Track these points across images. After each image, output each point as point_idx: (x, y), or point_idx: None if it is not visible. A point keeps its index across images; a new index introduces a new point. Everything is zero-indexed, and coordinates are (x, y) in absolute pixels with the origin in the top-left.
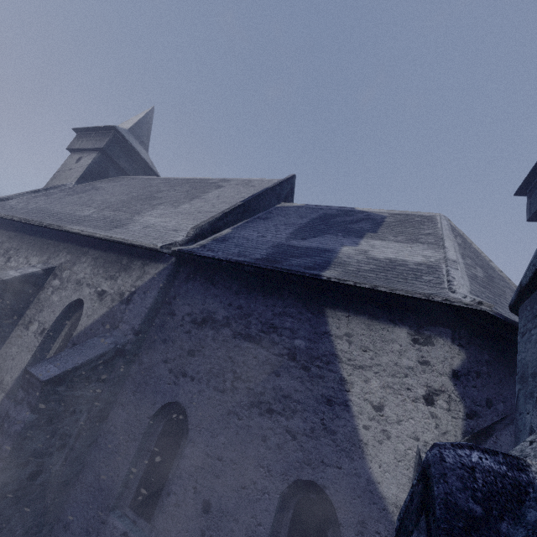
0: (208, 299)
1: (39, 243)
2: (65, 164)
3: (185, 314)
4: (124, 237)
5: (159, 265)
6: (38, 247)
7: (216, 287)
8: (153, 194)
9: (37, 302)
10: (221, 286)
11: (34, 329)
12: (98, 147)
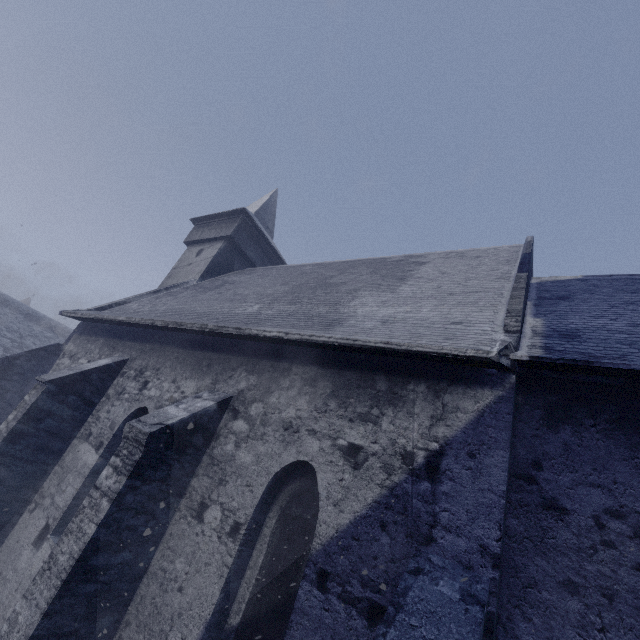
0: None
1: (193, 358)
2: (182, 259)
3: (601, 511)
4: (380, 338)
5: (478, 392)
6: (191, 365)
7: None
8: (324, 280)
9: (209, 463)
10: None
11: (215, 521)
12: (225, 234)
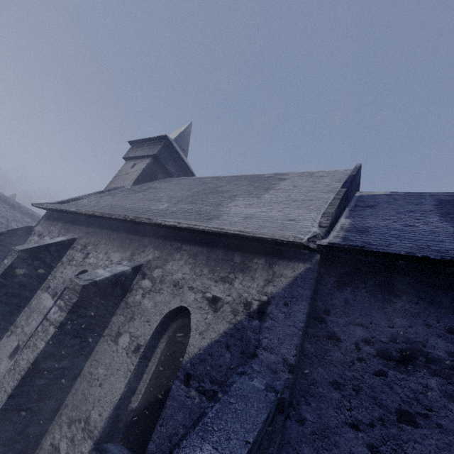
0: (396, 317)
1: (120, 238)
2: (121, 170)
3: (360, 340)
4: (238, 228)
5: (296, 264)
6: (118, 243)
7: (403, 299)
8: (216, 188)
9: (124, 307)
10: (413, 298)
11: (125, 343)
12: (151, 153)
